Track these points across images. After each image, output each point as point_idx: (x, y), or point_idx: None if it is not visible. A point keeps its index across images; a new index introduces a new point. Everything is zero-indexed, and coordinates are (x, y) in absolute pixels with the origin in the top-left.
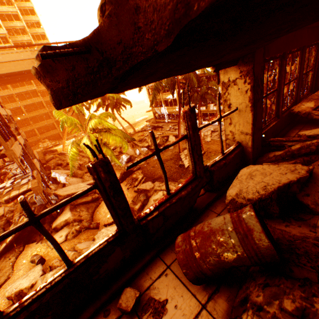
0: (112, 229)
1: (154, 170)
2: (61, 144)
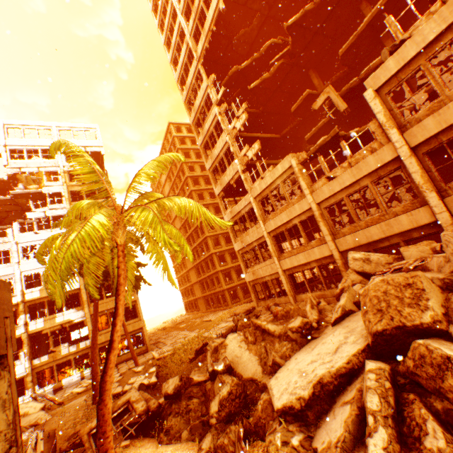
0: (283, 383)
1: None
2: None
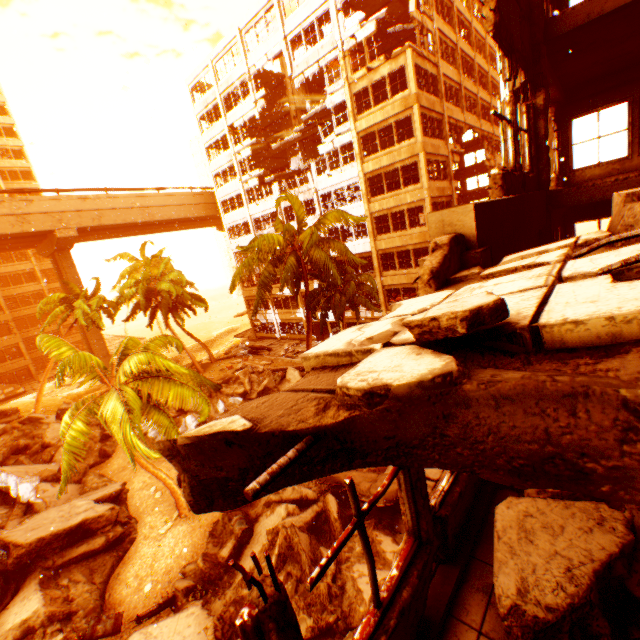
0: (162, 629)
1: None
2: (30, 393)
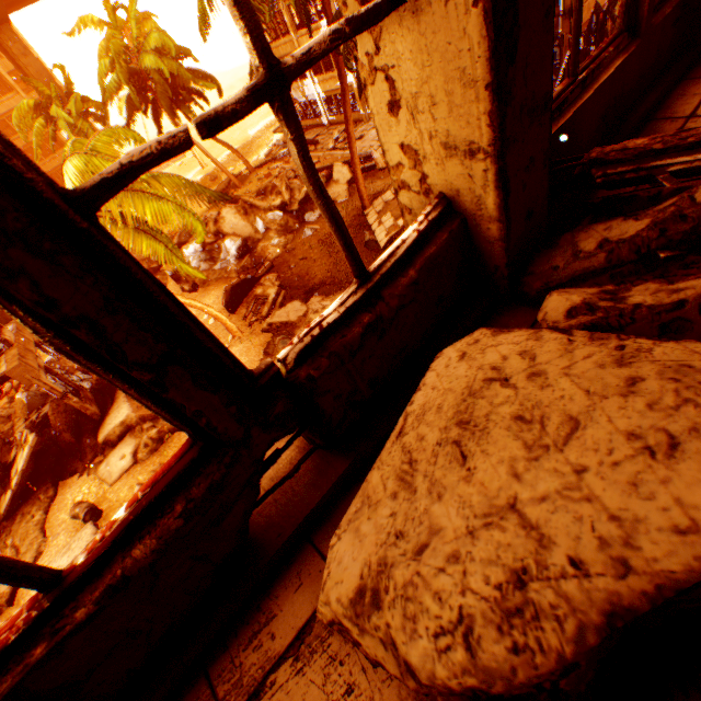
0: None
1: (306, 268)
2: None
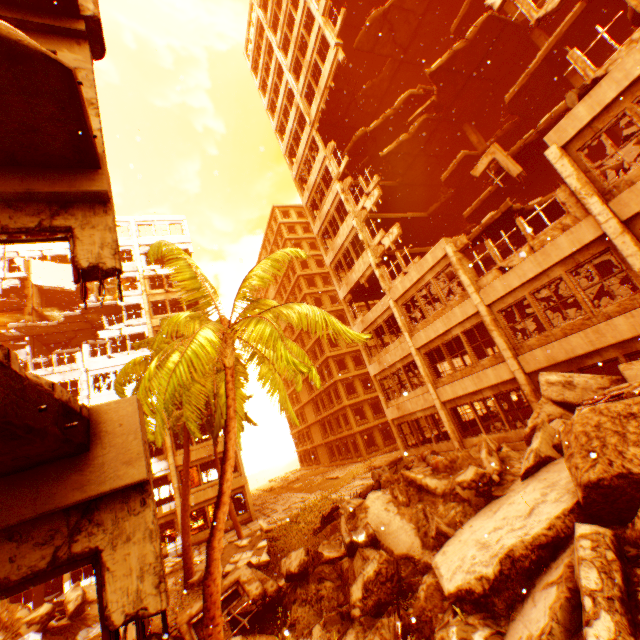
0: (455, 559)
1: None
2: None
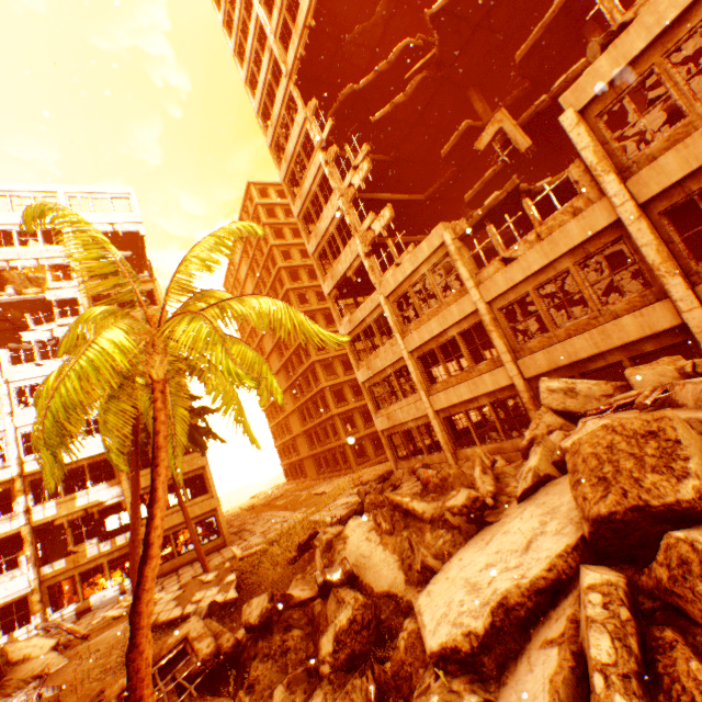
0: (441, 604)
1: None
2: None
